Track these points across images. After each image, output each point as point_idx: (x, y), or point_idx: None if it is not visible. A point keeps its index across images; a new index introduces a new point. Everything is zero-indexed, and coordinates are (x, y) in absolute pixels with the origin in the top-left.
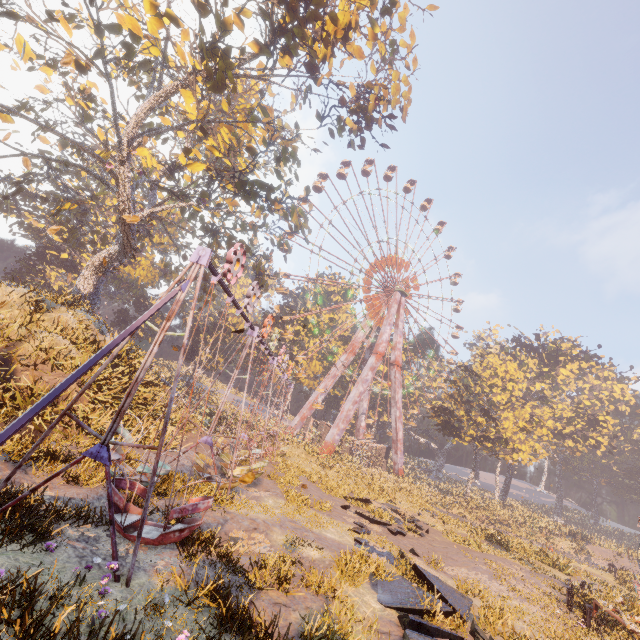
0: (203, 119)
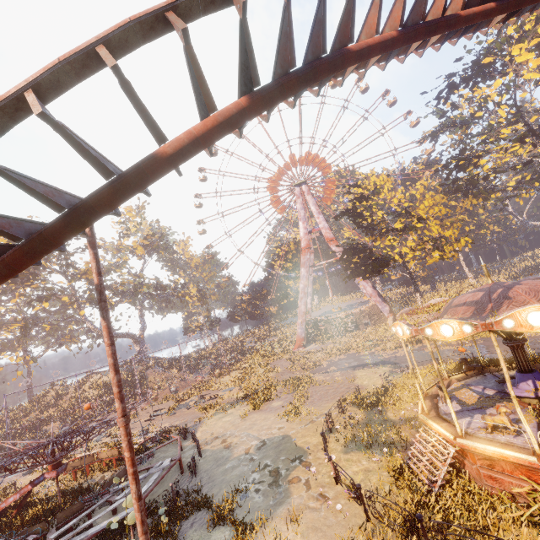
0: (75, 296)
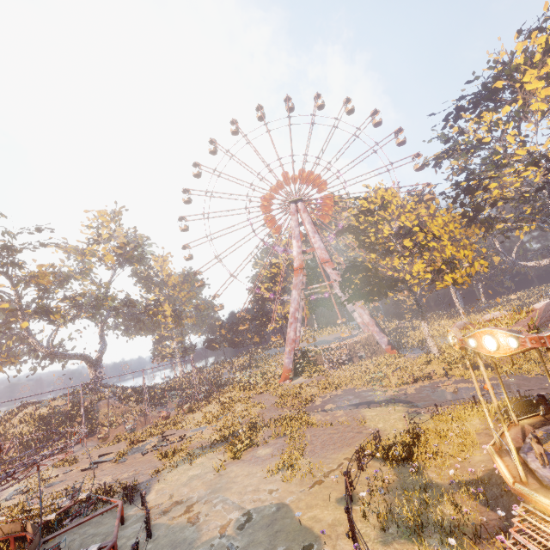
0: (18, 304)
